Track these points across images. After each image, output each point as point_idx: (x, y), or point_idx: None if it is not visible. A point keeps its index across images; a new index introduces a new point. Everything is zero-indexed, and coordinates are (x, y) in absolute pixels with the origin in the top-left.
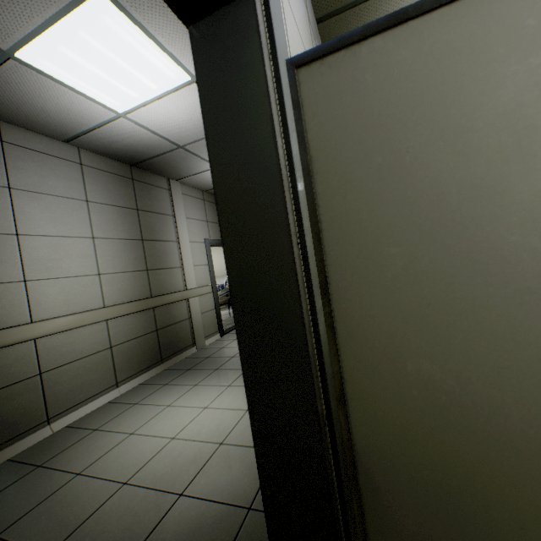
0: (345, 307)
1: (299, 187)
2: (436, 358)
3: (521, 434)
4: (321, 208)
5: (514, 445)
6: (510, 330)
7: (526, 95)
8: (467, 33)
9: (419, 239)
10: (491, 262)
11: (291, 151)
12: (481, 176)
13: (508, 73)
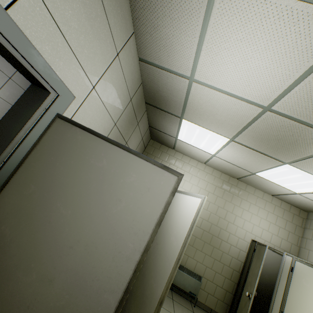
0: (5, 194)
1: (22, 148)
2: (12, 229)
3: (11, 268)
4: (28, 159)
5: (6, 271)
6: (36, 231)
7: (90, 170)
8: (93, 145)
9: (41, 188)
10: (49, 207)
11: (26, 137)
12: (67, 182)
13: (91, 162)
